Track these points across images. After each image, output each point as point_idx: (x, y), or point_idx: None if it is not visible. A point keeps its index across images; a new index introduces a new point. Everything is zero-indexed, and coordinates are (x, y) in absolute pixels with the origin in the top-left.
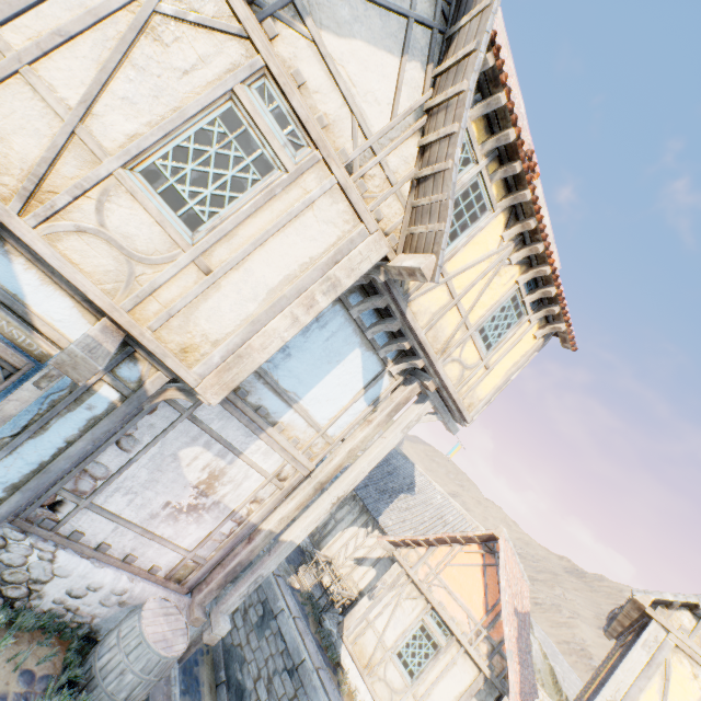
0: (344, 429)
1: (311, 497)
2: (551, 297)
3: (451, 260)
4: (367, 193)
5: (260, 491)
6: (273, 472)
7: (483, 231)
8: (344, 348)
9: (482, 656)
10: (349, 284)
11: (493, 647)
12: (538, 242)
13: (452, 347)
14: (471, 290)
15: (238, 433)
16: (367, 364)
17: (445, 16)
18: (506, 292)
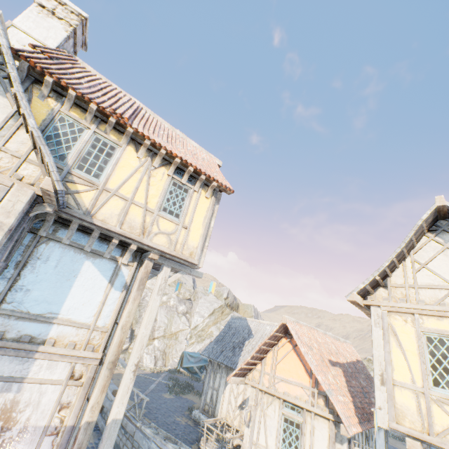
0: (112, 316)
1: (110, 377)
2: (196, 173)
3: (110, 181)
4: (2, 168)
5: (62, 397)
6: (66, 377)
7: (122, 159)
8: (75, 266)
9: (323, 408)
10: (12, 221)
11: (325, 397)
12: (161, 150)
13: (149, 227)
14: (139, 191)
15: (13, 365)
16: (101, 267)
17: (3, 70)
18: (166, 183)
